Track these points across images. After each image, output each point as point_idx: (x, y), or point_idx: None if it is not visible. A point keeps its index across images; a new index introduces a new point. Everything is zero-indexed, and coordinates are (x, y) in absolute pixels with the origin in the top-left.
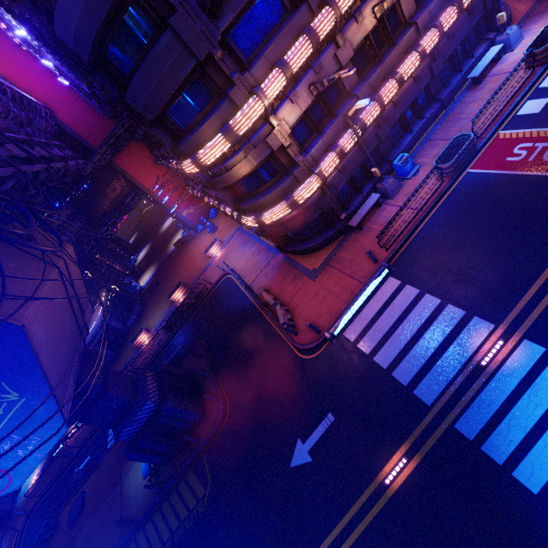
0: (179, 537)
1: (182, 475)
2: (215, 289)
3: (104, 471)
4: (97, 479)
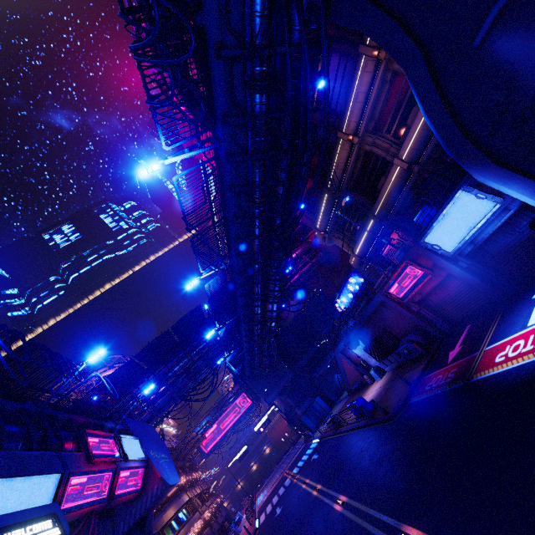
0: None
1: None
2: None
3: None
4: None
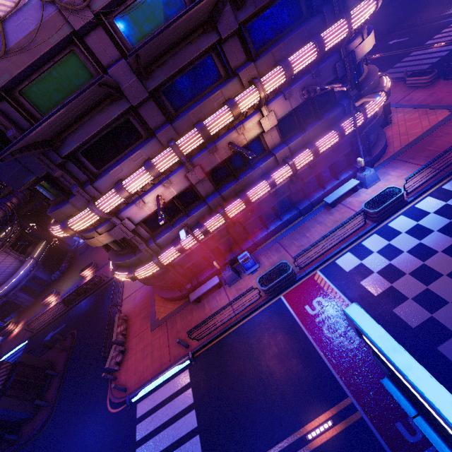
0: None
1: None
2: (108, 284)
3: None
4: None
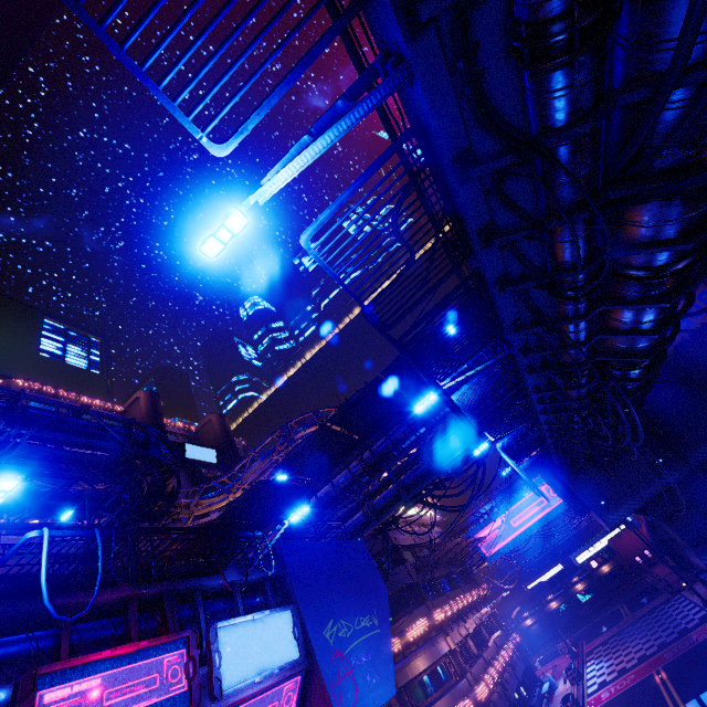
0: None
1: None
2: None
3: None
4: None
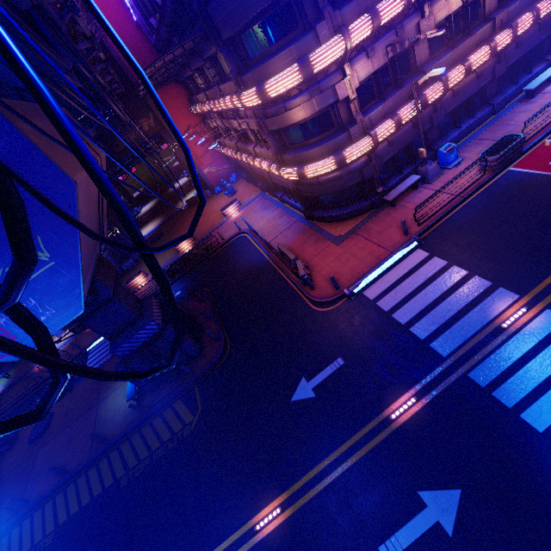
0: (159, 456)
1: (169, 403)
2: (227, 245)
3: (79, 395)
4: (69, 402)
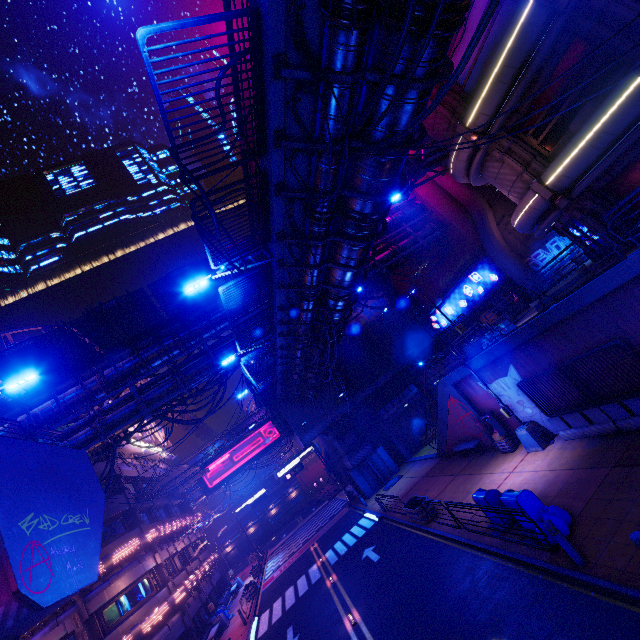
0: None
1: None
2: None
3: None
4: None
